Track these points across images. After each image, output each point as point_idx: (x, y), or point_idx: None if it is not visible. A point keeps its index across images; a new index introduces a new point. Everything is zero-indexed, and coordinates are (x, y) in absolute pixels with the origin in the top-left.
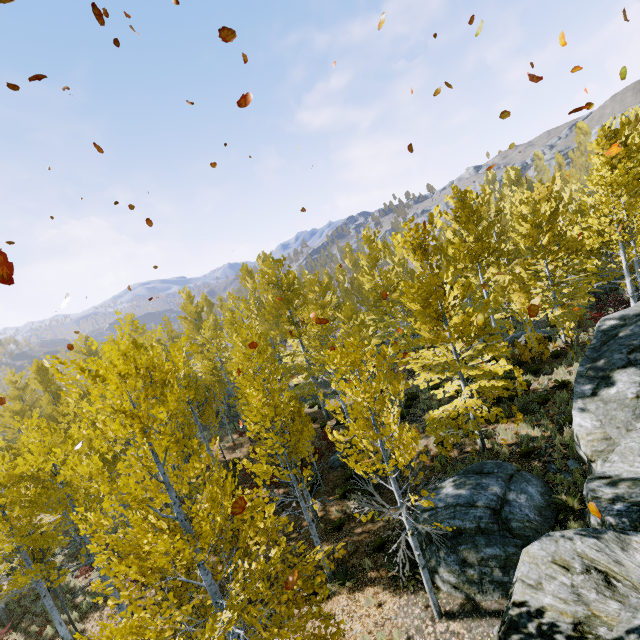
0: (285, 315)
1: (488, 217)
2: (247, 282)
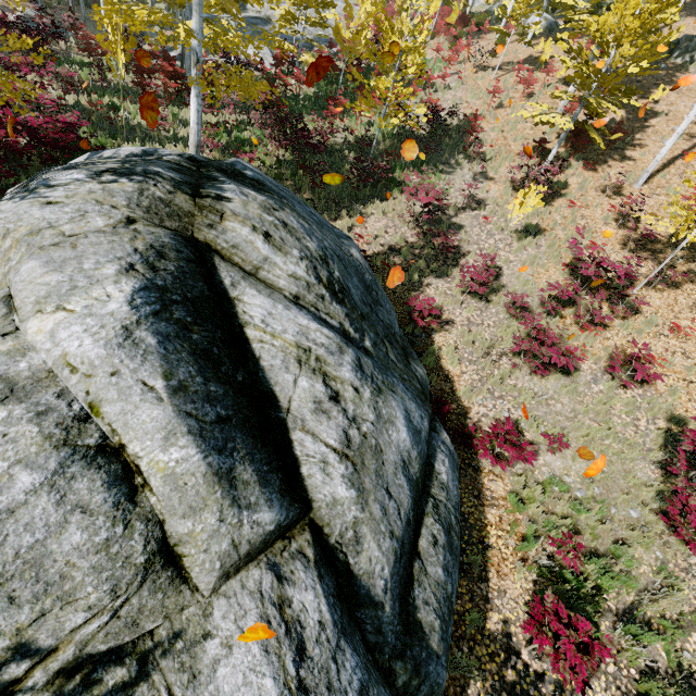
0: None
1: None
2: None
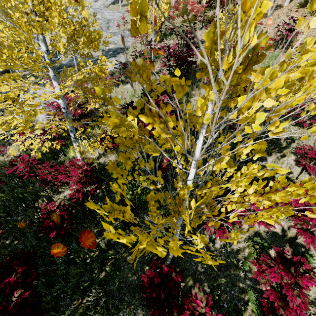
0: None
1: None
2: None
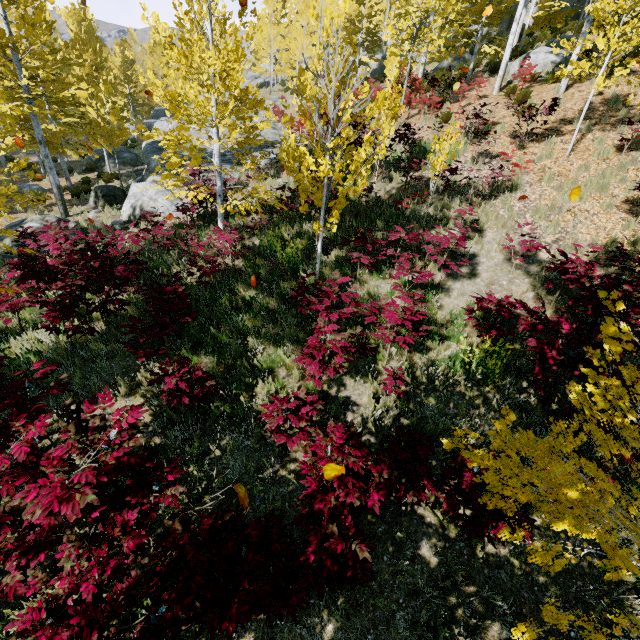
0: None
1: None
2: None
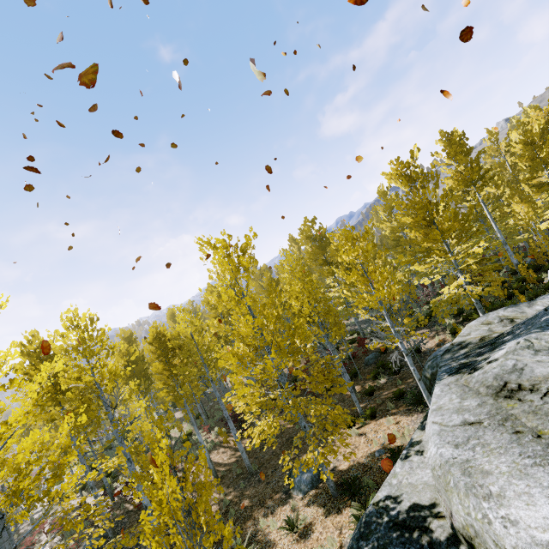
0: (321, 258)
1: (498, 154)
2: (293, 248)
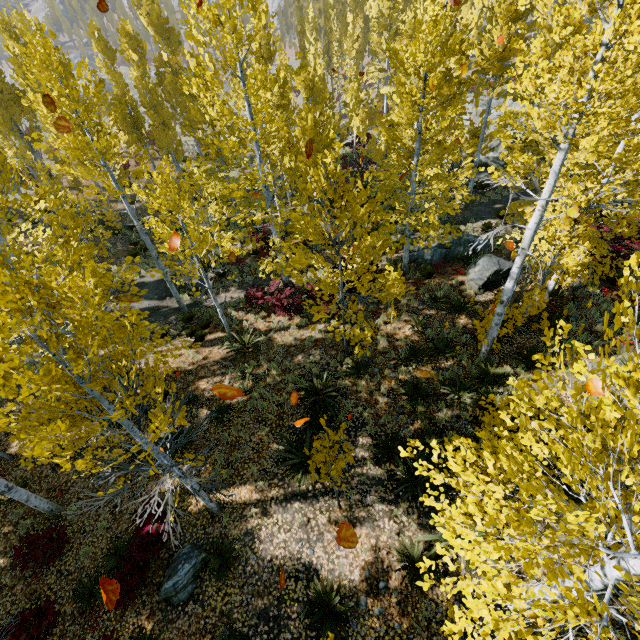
0: None
1: None
2: None
